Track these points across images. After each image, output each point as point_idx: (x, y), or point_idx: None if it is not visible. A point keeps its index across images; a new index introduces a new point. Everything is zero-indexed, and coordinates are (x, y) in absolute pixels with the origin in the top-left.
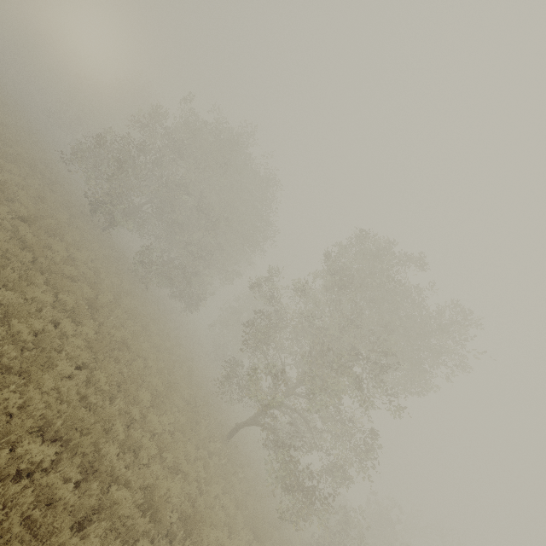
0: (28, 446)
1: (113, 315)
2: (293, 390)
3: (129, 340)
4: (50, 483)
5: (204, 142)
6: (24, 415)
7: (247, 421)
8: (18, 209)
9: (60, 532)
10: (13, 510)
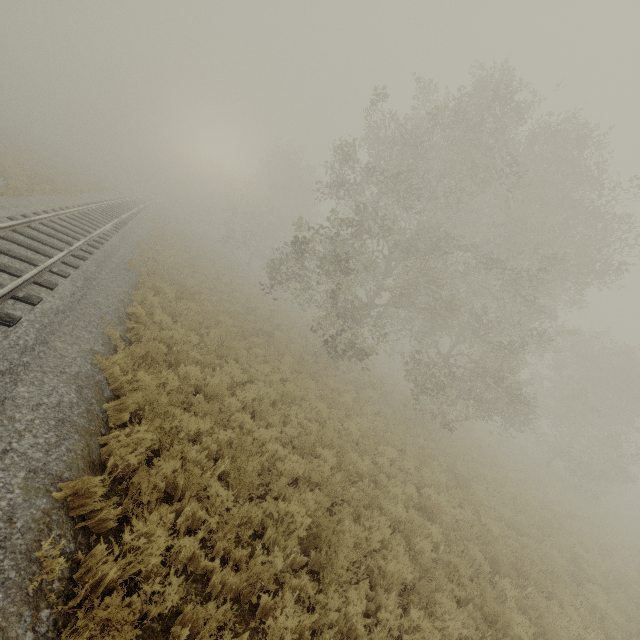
0: None
1: None
2: None
3: None
4: None
5: (432, 150)
6: None
7: None
8: (289, 520)
9: None
10: None
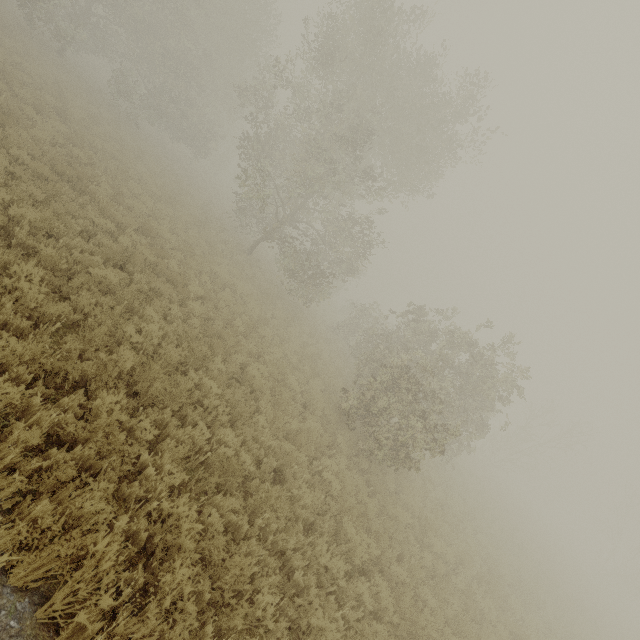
0: (18, 152)
1: (93, 133)
2: (301, 205)
3: (115, 153)
4: (41, 170)
5: None
6: (6, 135)
7: (262, 237)
8: None
9: (63, 200)
10: (17, 167)
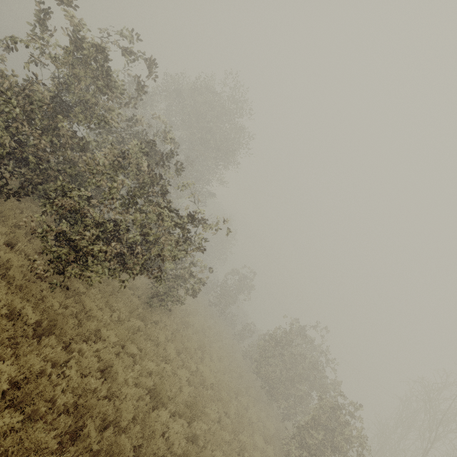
0: None
1: None
2: None
3: None
4: None
5: None
6: None
7: None
8: None
9: None
10: None
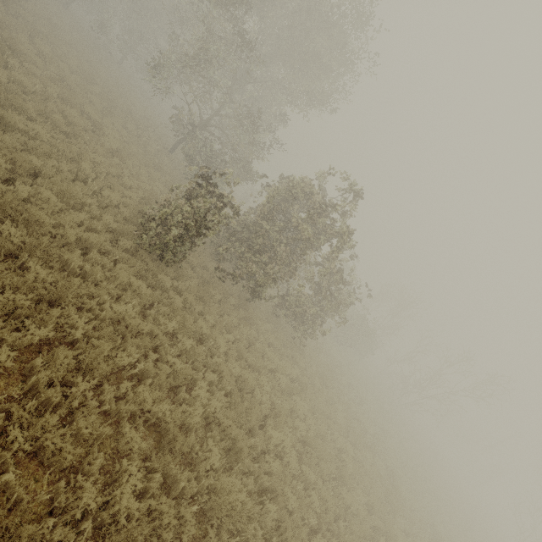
0: None
1: (40, 23)
2: (216, 112)
3: (48, 34)
4: None
5: None
6: None
7: (181, 138)
8: None
9: None
10: None
